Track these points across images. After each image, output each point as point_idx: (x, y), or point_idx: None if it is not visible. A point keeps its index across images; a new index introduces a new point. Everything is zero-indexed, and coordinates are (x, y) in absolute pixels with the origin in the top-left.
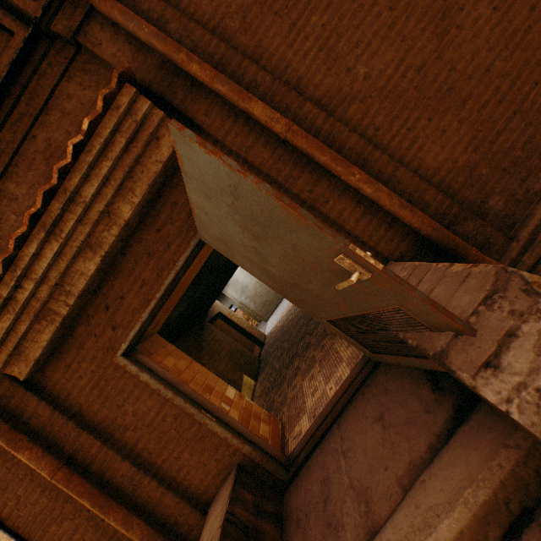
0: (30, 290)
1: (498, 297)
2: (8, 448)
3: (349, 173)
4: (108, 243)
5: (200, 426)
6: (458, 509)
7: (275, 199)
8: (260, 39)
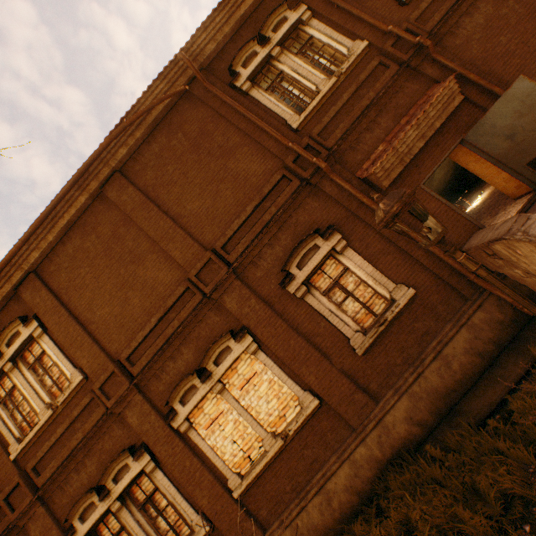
0: (404, 148)
1: None
2: None
3: None
4: (428, 136)
5: (457, 216)
6: None
7: None
8: (490, 68)
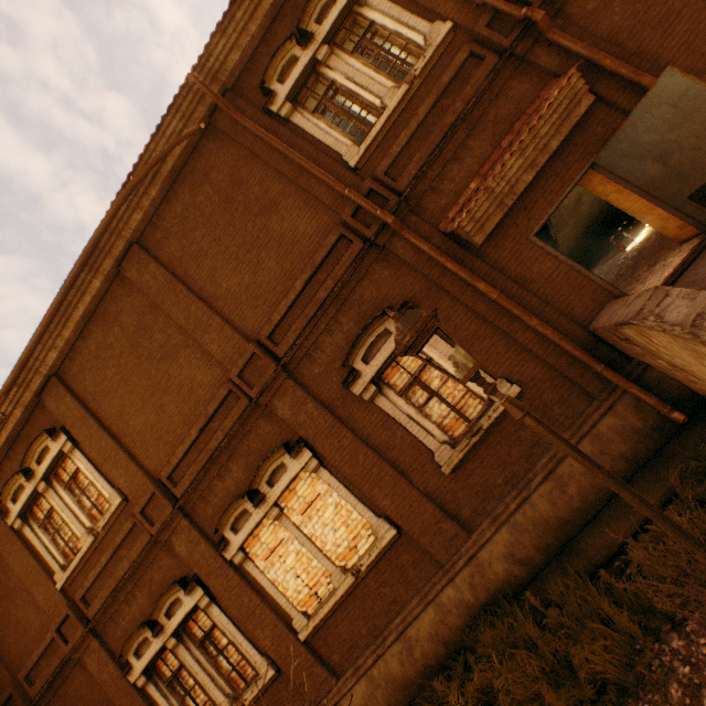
0: (502, 186)
1: None
2: (471, 281)
3: None
4: (541, 164)
5: (582, 279)
6: None
7: None
8: (640, 44)
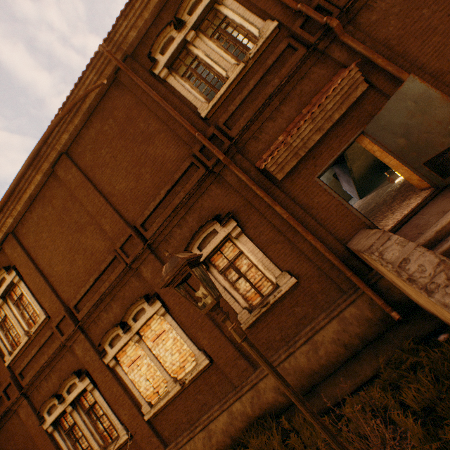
0: (297, 142)
1: None
2: (271, 204)
3: None
4: (326, 129)
5: (346, 211)
6: None
7: (440, 95)
8: (405, 48)
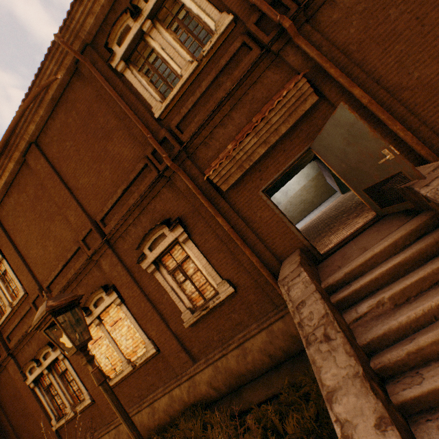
0: (241, 155)
1: (437, 169)
2: (214, 215)
3: (393, 125)
4: (272, 142)
5: (287, 228)
6: (402, 231)
7: (368, 129)
8: (365, 56)
